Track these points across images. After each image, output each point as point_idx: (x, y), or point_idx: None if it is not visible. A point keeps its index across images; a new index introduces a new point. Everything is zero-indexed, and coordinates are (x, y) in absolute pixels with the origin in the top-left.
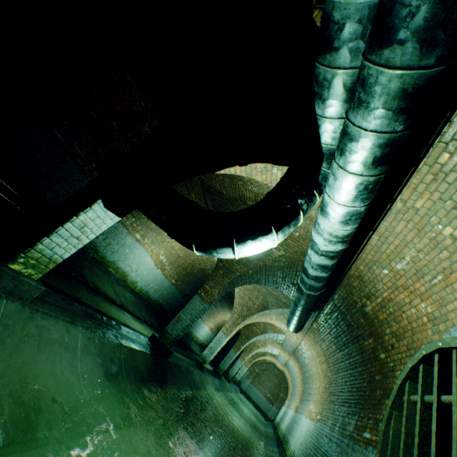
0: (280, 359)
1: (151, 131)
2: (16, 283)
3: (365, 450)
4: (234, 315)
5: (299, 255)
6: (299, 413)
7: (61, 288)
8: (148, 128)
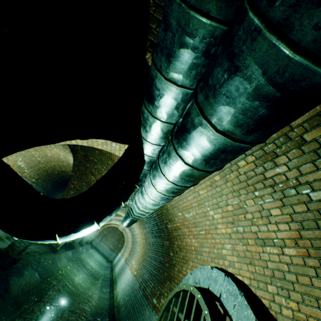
0: (121, 227)
1: None
2: None
3: (152, 311)
4: None
5: None
6: (127, 263)
7: None
8: None
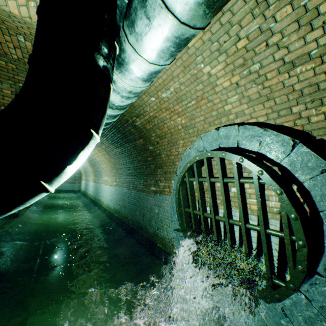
0: None
1: None
2: None
3: (155, 196)
4: None
5: None
6: (99, 183)
7: None
8: None
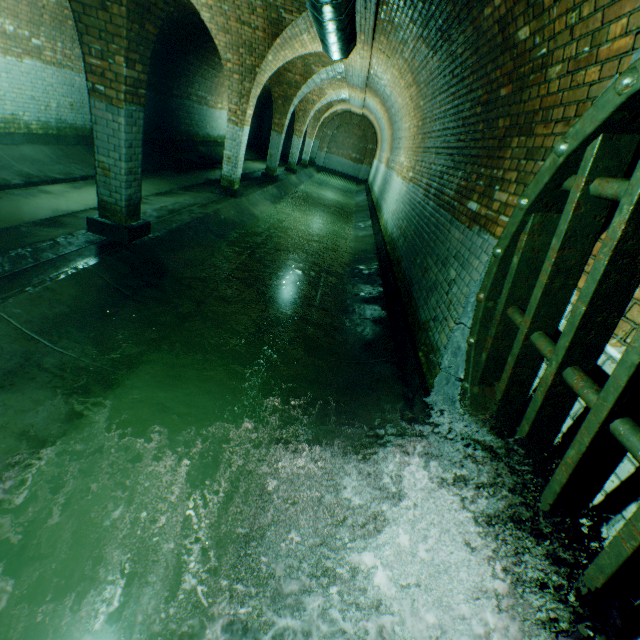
0: (353, 103)
1: None
2: None
3: (468, 231)
4: (233, 79)
5: None
6: (390, 170)
7: None
8: None
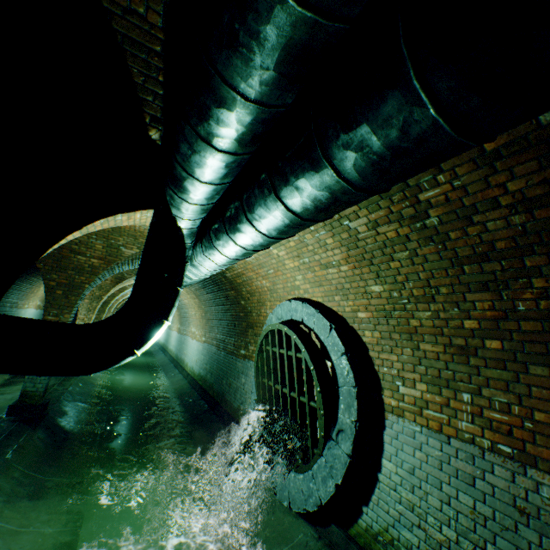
0: None
1: None
2: None
3: (244, 361)
4: (85, 302)
5: None
6: (184, 335)
7: None
8: None
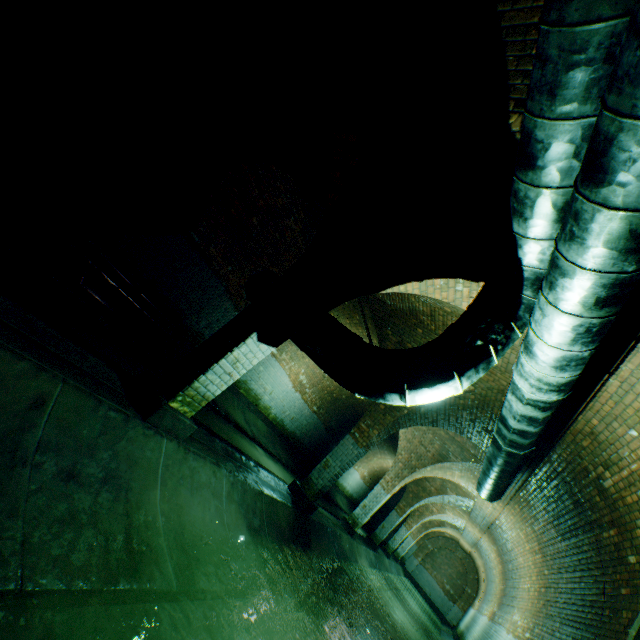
0: (466, 535)
1: (296, 226)
2: (174, 421)
3: None
4: (398, 463)
5: (495, 393)
6: (496, 623)
7: (194, 415)
8: (293, 223)
